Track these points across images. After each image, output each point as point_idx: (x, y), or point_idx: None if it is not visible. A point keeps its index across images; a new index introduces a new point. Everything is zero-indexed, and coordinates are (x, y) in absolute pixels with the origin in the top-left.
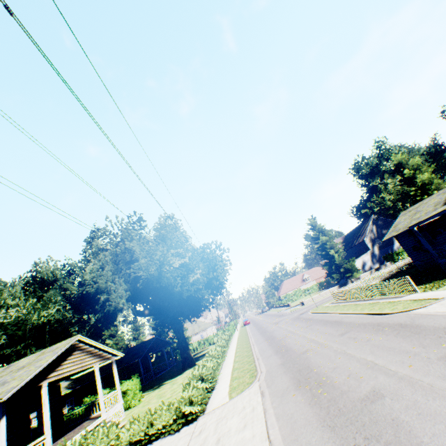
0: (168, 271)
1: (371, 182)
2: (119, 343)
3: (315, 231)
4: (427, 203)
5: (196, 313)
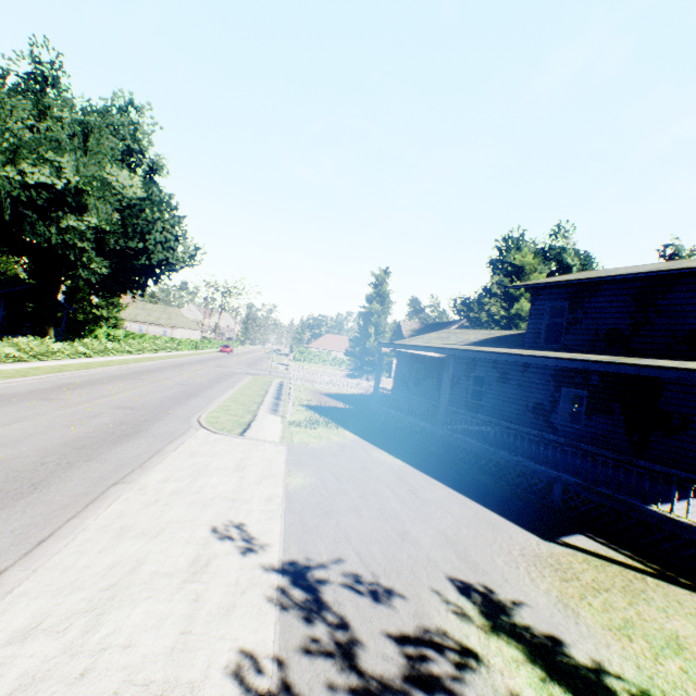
0: (6, 179)
1: (502, 278)
2: (2, 266)
3: (376, 290)
4: (465, 336)
5: (108, 289)
